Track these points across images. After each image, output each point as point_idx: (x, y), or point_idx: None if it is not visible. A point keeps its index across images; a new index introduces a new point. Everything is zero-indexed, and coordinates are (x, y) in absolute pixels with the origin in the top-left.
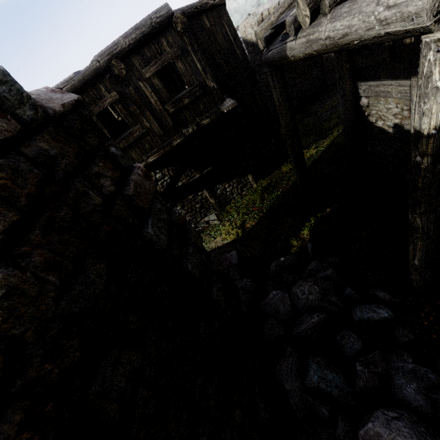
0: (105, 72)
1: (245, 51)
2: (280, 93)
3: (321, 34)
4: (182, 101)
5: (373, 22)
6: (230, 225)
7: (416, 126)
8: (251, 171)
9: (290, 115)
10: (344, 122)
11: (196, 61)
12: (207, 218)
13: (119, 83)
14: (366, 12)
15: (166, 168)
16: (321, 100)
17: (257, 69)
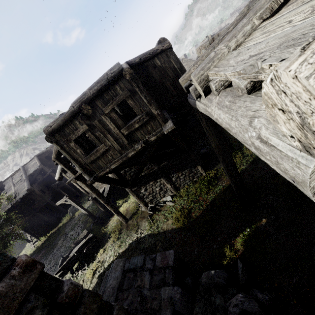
0: (78, 113)
1: None
2: (206, 124)
3: (212, 112)
4: (133, 126)
5: (248, 141)
6: (179, 211)
7: None
8: (200, 163)
9: (218, 139)
10: None
11: (142, 97)
12: (165, 198)
13: (88, 118)
14: (241, 124)
15: (128, 167)
16: None
17: None
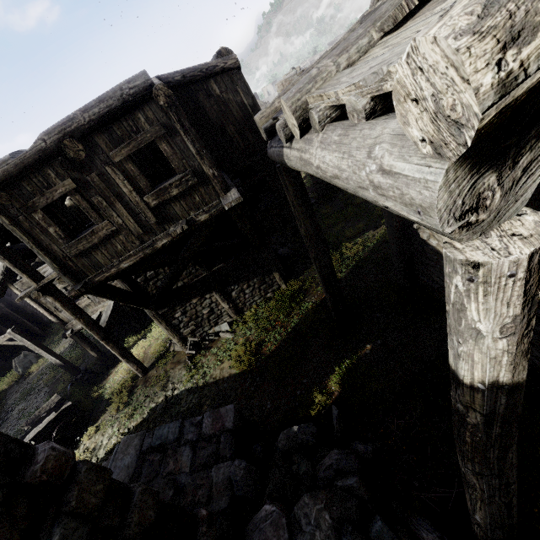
0: (55, 154)
1: None
2: (294, 195)
3: (312, 157)
4: (168, 191)
5: (365, 181)
6: (243, 345)
7: (451, 363)
8: (278, 268)
9: (310, 222)
10: (388, 230)
11: (187, 142)
12: (217, 327)
13: (76, 168)
14: (356, 160)
15: (154, 269)
16: None
17: None
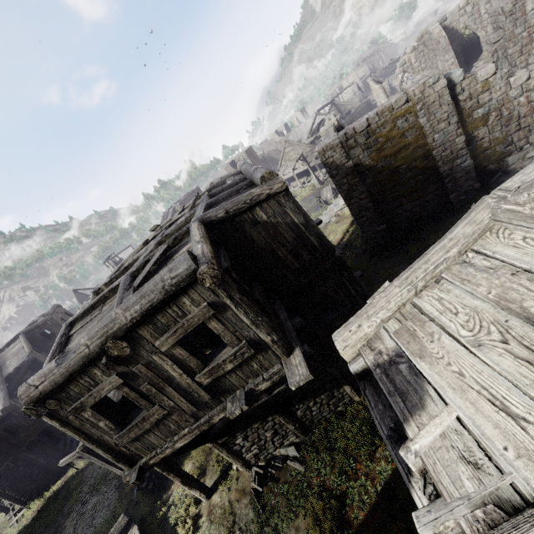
0: (100, 355)
1: (323, 236)
2: None
3: None
4: (222, 367)
5: None
6: (320, 499)
7: None
8: (348, 381)
9: None
10: None
11: (240, 314)
12: (283, 450)
13: (122, 362)
14: None
15: None
16: (444, 224)
17: (344, 255)
